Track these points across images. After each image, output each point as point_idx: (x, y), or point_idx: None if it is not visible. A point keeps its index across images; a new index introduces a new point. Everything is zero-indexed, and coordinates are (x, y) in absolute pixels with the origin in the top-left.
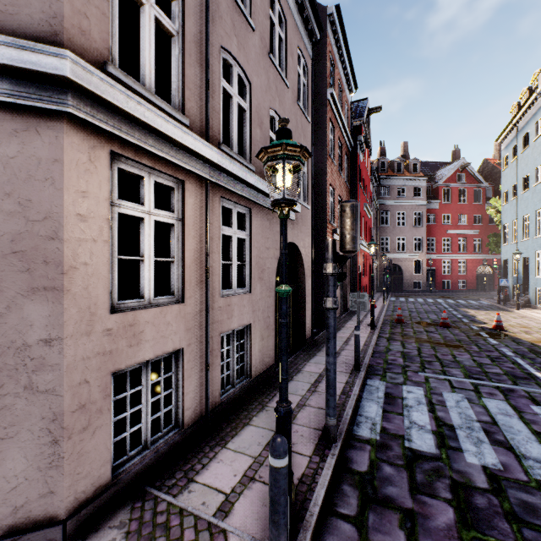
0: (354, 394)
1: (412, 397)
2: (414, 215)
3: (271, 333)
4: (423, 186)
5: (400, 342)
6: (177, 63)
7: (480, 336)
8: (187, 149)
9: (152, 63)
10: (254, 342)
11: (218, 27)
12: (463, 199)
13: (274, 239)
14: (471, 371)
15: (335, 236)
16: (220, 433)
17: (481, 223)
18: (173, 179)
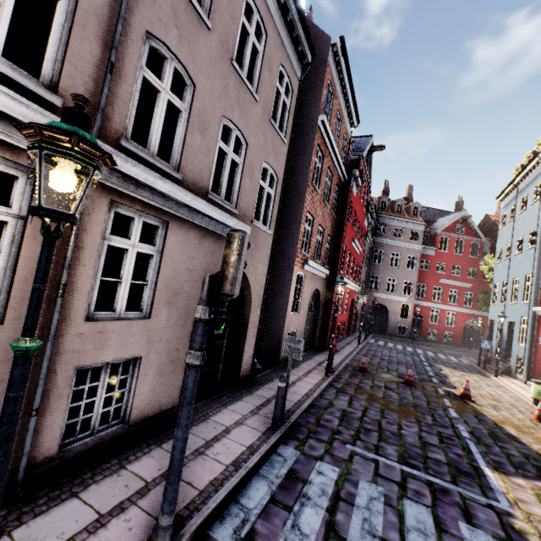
0: (246, 467)
1: (319, 482)
2: (409, 258)
3: (179, 369)
4: (420, 231)
5: (349, 397)
6: (60, 31)
7: (442, 403)
8: None
9: (5, 19)
10: (144, 379)
11: (146, 10)
12: (461, 251)
13: (204, 260)
14: (409, 452)
15: (306, 266)
16: (25, 505)
17: (475, 277)
18: (19, 166)
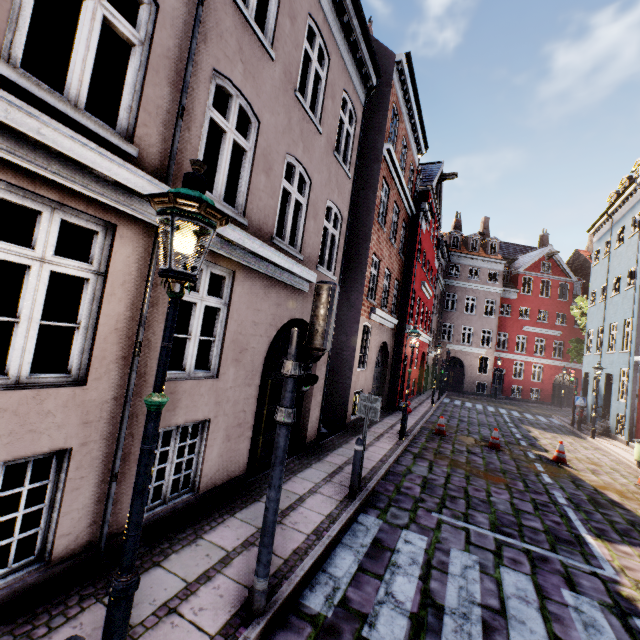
0: (329, 535)
1: (408, 551)
2: (487, 302)
3: (246, 432)
4: (500, 270)
5: (428, 463)
6: (135, 79)
7: (534, 468)
8: (121, 184)
9: (87, 72)
10: (213, 444)
11: (213, 47)
12: (547, 293)
13: (269, 312)
14: (502, 520)
15: (373, 316)
16: (110, 574)
17: (565, 324)
18: (99, 221)
